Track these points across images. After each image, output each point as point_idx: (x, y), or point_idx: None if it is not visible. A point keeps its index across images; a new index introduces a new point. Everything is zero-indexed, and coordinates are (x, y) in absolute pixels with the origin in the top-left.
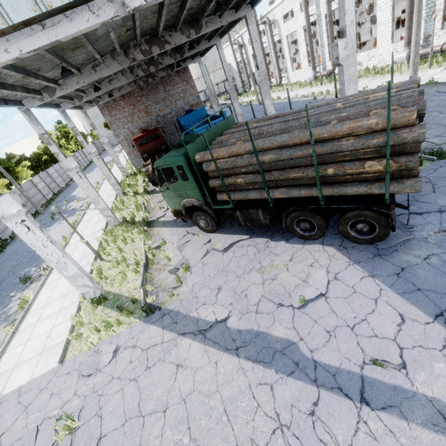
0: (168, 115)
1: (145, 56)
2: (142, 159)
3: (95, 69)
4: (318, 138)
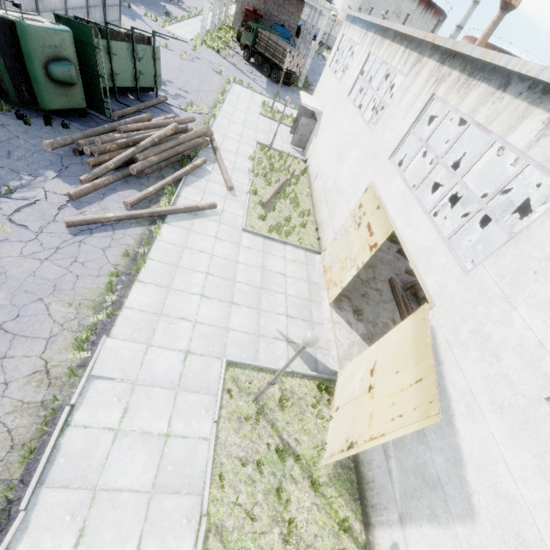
0: (274, 17)
1: None
2: (240, 25)
3: None
4: (278, 44)
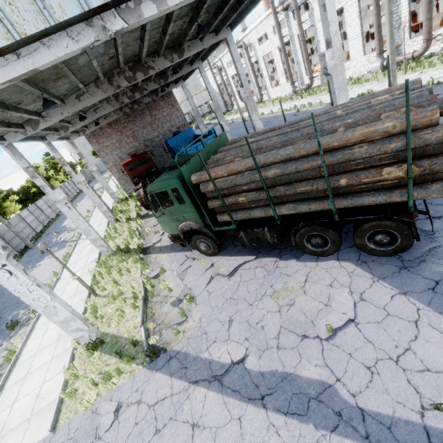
0: (156, 138)
1: (129, 83)
2: (133, 184)
3: (79, 98)
4: (327, 147)
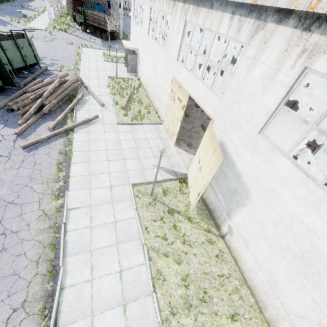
0: (91, 0)
1: None
2: (72, 11)
3: None
4: (99, 16)
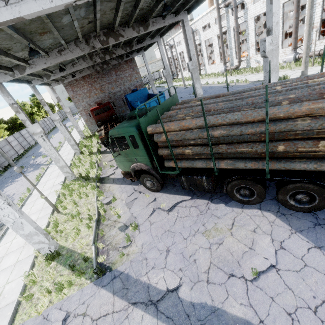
0: (118, 93)
1: (102, 45)
2: (96, 125)
3: (60, 53)
4: (273, 117)
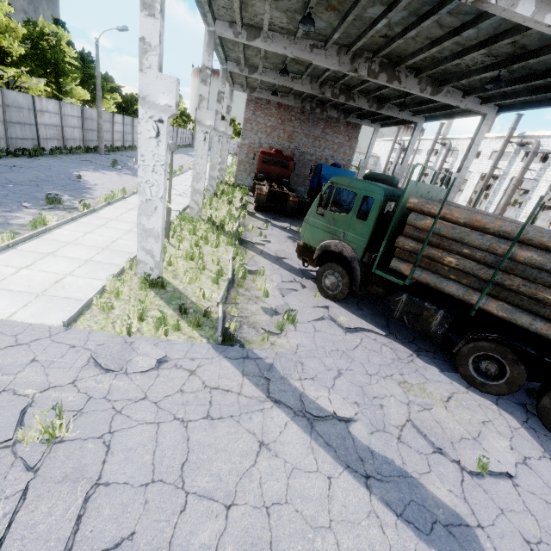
0: (308, 155)
1: (368, 76)
2: (249, 178)
3: (312, 48)
4: None
